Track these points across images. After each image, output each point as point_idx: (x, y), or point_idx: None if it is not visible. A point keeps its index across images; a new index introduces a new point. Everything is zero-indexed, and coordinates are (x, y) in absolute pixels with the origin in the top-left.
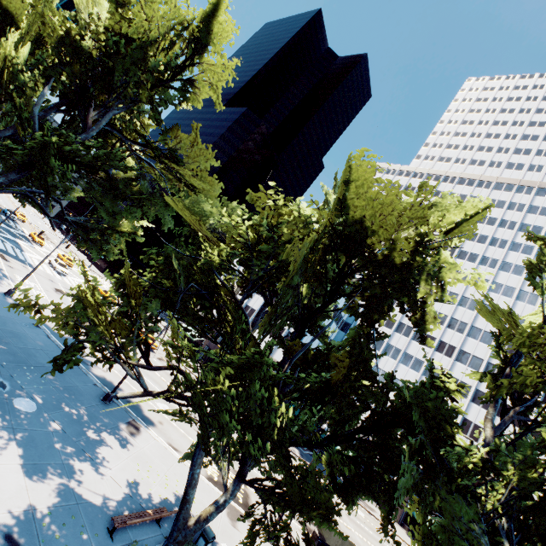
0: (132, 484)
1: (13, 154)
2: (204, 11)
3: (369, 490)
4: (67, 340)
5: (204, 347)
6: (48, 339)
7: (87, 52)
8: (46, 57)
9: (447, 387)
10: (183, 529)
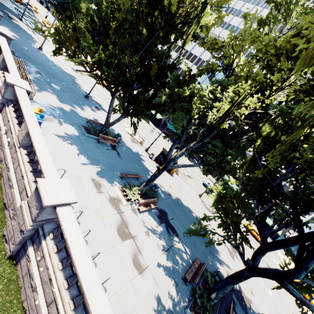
0: (95, 119)
1: None
2: None
3: (156, 108)
4: (69, 75)
5: None
6: (60, 71)
7: None
8: None
9: (193, 77)
10: (107, 124)
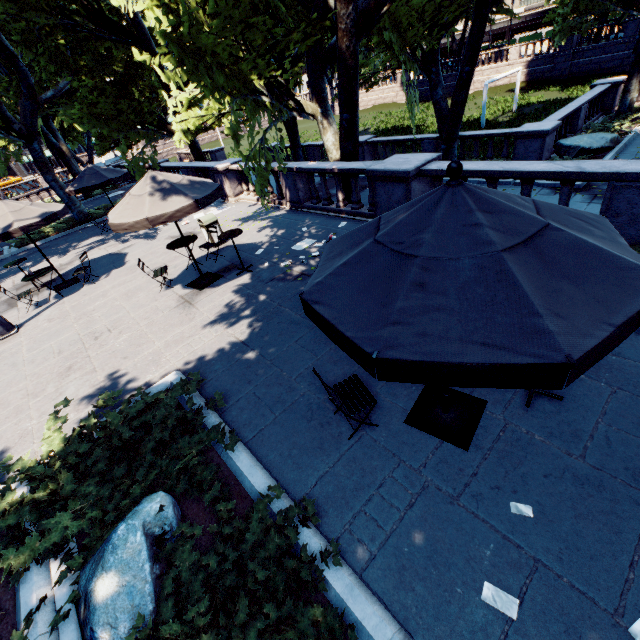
0: None
1: None
2: None
3: None
4: None
5: None
6: None
7: None
8: None
9: None
10: None
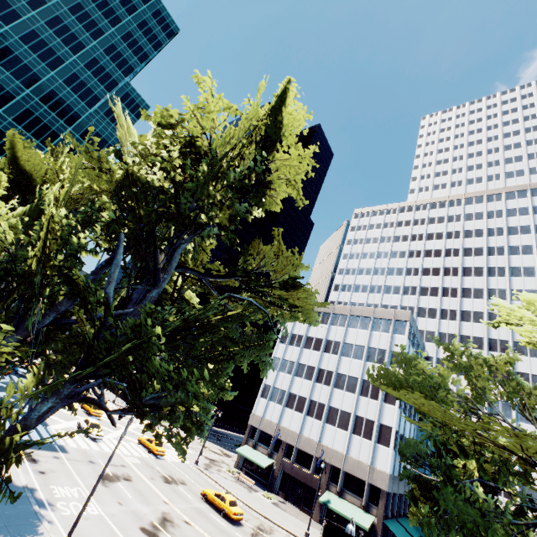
0: None
1: (51, 340)
2: (270, 106)
3: None
4: None
5: (277, 473)
6: None
7: (155, 186)
8: (78, 206)
9: None
10: None
